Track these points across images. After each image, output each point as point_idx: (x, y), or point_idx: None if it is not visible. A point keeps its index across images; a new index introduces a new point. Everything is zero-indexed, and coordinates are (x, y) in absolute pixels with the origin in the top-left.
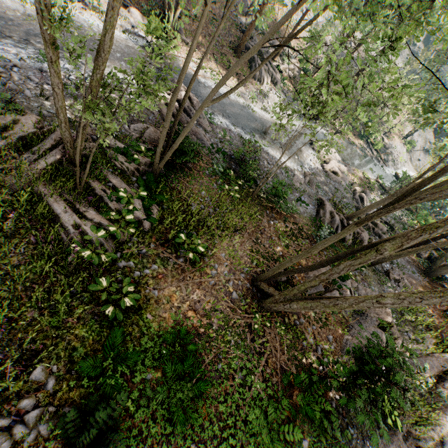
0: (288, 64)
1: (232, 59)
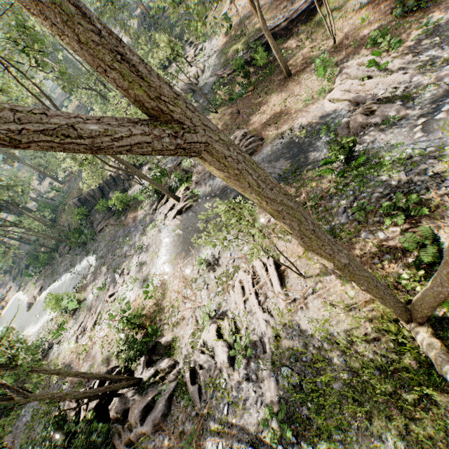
0: None
1: None
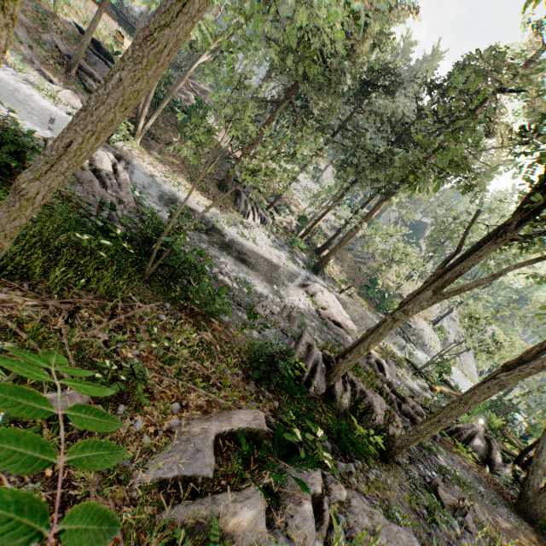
0: (284, 217)
1: (213, 189)
